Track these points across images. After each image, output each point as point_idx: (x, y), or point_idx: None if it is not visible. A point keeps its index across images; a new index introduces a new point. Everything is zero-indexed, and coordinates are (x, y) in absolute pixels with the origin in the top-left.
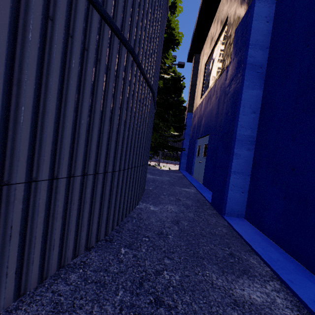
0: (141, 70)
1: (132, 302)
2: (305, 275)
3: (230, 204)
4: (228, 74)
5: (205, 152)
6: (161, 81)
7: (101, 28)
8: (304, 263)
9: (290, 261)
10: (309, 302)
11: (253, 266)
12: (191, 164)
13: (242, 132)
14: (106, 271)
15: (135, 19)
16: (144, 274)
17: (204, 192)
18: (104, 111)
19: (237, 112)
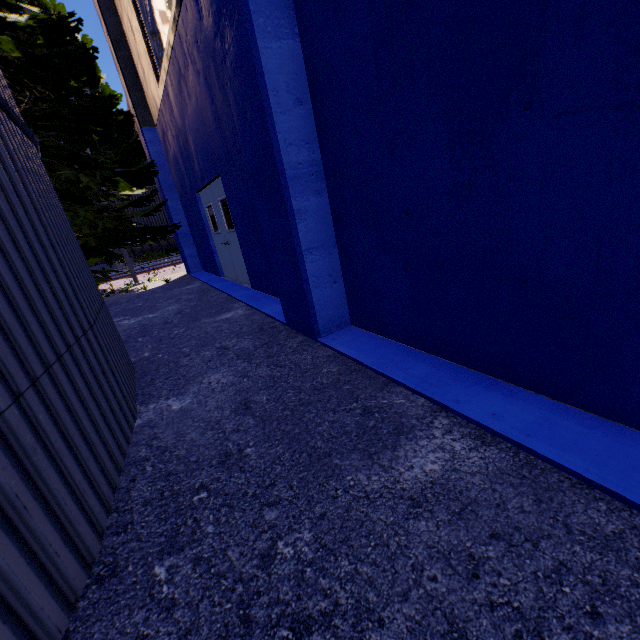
0: None
1: None
2: (465, 379)
3: (322, 312)
4: None
5: (230, 219)
6: (5, 37)
7: None
8: (457, 360)
9: (441, 366)
10: (489, 422)
11: (403, 409)
12: (211, 253)
13: (294, 156)
14: None
15: None
16: (241, 589)
17: (263, 304)
18: None
19: (266, 108)
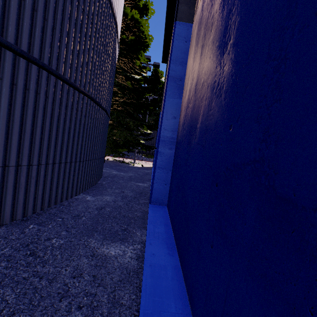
0: (63, 81)
1: (11, 254)
2: (167, 241)
3: (155, 194)
4: None
5: None
6: (129, 82)
7: (1, 54)
8: (174, 233)
9: (167, 233)
10: (148, 254)
11: (135, 236)
12: None
13: (165, 134)
14: (5, 238)
15: (48, 41)
16: (36, 240)
17: None
18: (11, 117)
19: (161, 117)
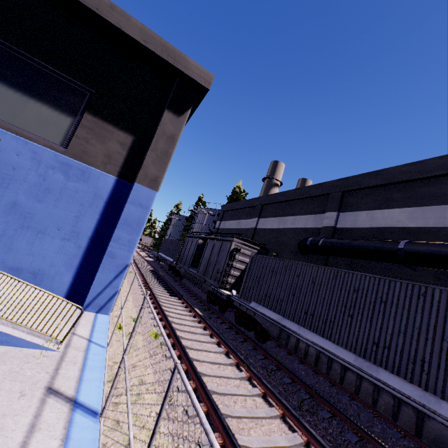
0: None
1: None
2: None
3: None
4: None
5: None
6: None
7: None
8: None
9: None
10: None
11: None
12: None
13: None
14: None
15: None
16: None
17: None
18: None
19: None
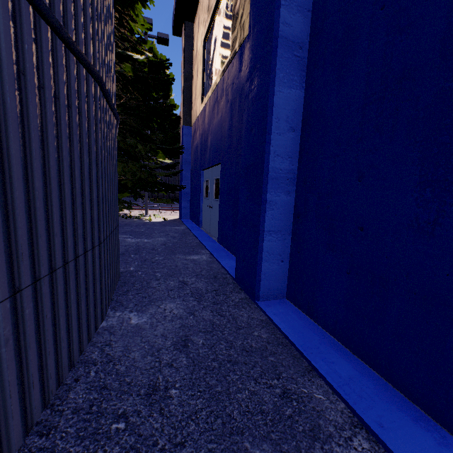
0: (36, 5)
1: None
2: (390, 399)
3: (266, 281)
4: (244, 59)
5: (218, 192)
6: (128, 64)
7: None
8: (382, 373)
9: (364, 373)
10: None
11: (322, 408)
12: (198, 210)
13: (278, 164)
14: None
15: None
16: None
17: (221, 257)
18: None
19: (268, 129)
